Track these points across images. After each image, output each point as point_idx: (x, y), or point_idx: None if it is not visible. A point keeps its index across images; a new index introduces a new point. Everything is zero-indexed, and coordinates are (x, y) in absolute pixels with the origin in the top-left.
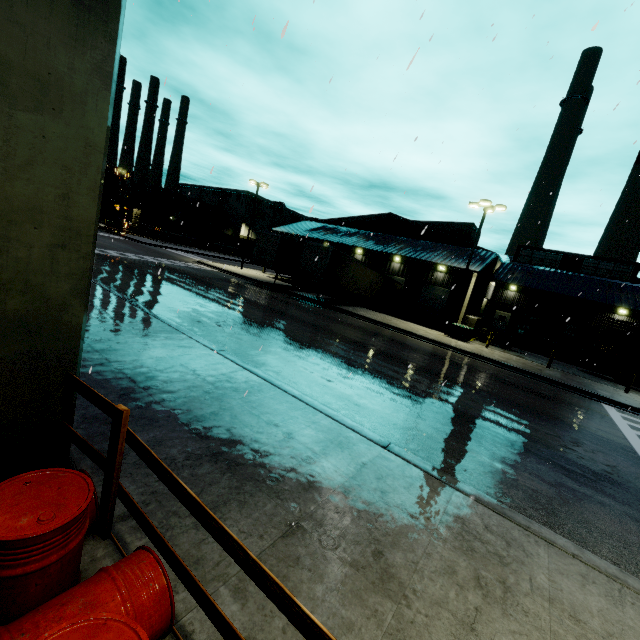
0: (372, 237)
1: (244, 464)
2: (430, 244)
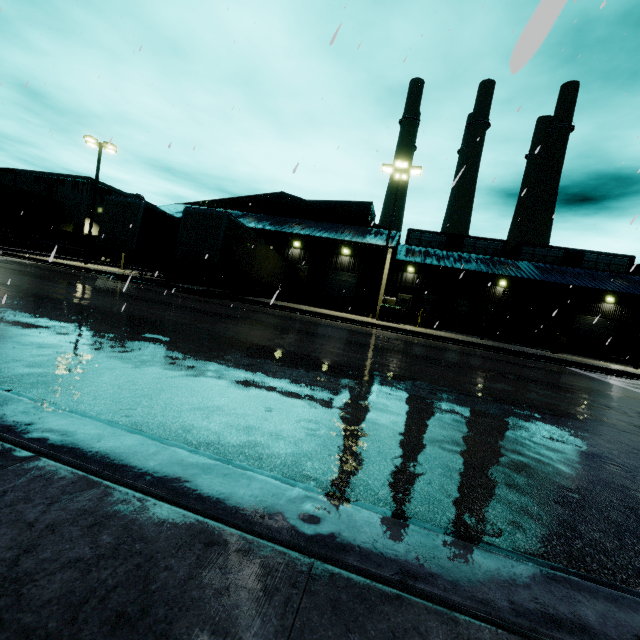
0: (265, 219)
1: None
2: (332, 225)
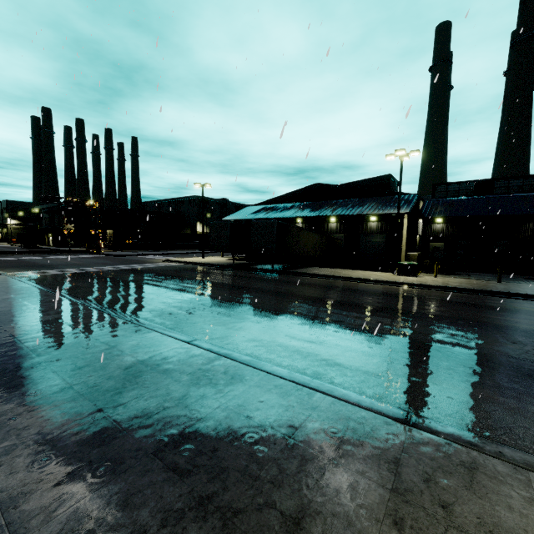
0: (307, 206)
1: (244, 510)
2: (358, 200)
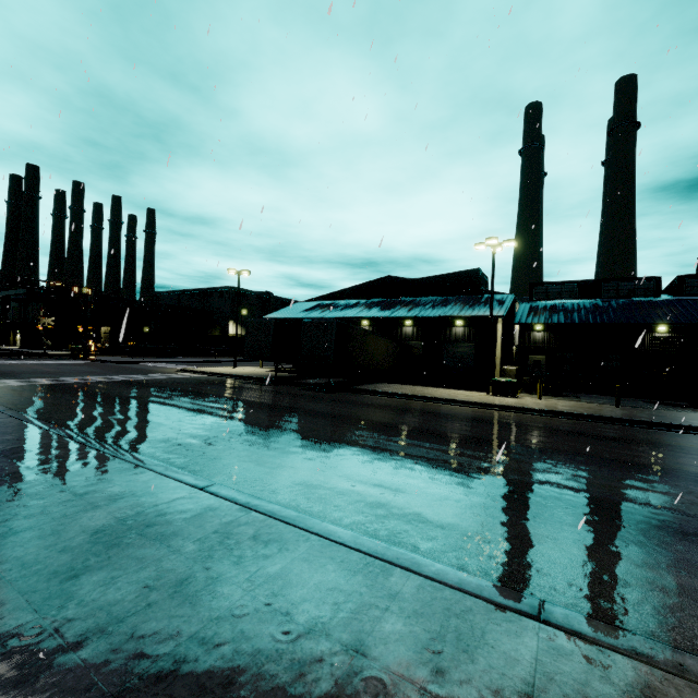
0: (375, 304)
1: None
2: (440, 299)
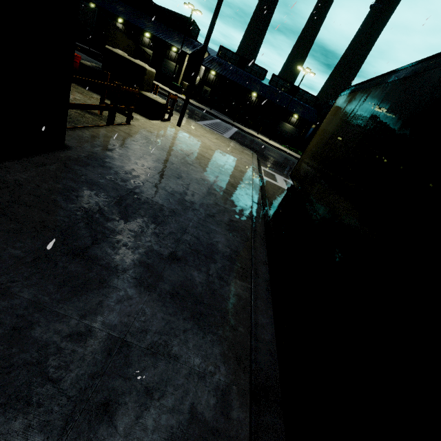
0: (128, 10)
1: None
2: (168, 28)
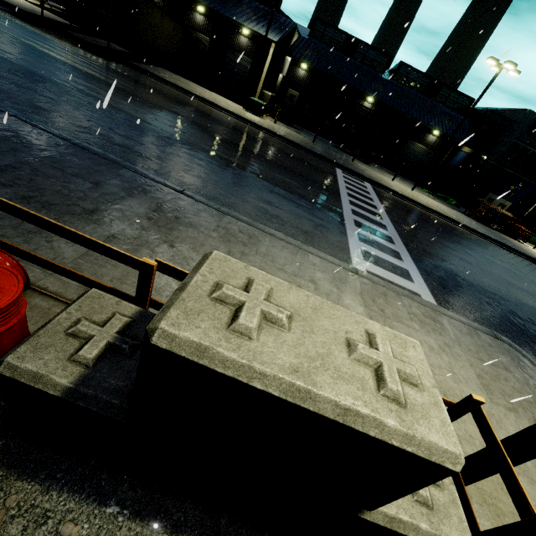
0: None
1: (58, 204)
2: None
